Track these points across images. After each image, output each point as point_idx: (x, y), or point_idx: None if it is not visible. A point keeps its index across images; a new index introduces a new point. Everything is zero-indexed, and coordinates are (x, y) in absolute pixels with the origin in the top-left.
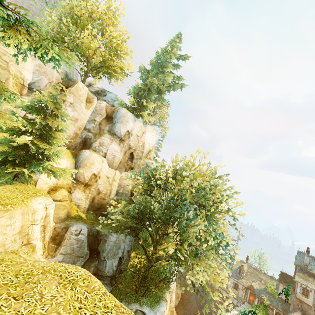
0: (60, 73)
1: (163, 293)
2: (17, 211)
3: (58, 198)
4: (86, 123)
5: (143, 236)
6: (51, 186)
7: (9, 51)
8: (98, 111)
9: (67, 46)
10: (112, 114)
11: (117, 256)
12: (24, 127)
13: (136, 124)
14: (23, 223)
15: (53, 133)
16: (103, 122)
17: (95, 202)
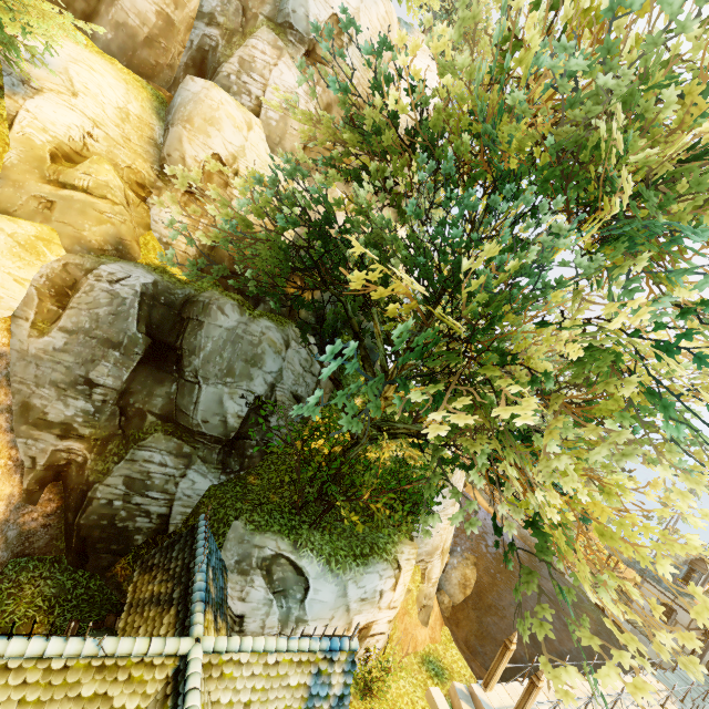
0: None
1: (391, 542)
2: None
3: (80, 182)
4: None
5: None
6: (64, 145)
7: None
8: None
9: None
10: None
11: (243, 386)
12: None
13: (370, 3)
14: None
15: None
16: None
17: (223, 251)
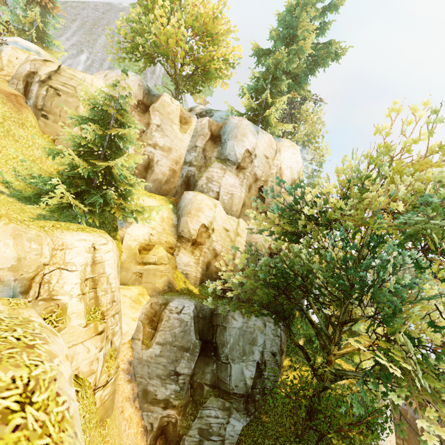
0: (138, 87)
1: None
2: (1, 226)
3: (152, 260)
4: (185, 154)
5: (305, 331)
6: (143, 243)
7: (76, 74)
8: (198, 132)
9: (142, 49)
10: (219, 132)
11: (250, 358)
12: (80, 147)
13: (261, 138)
14: (23, 255)
15: (122, 154)
16: (208, 147)
17: (211, 269)
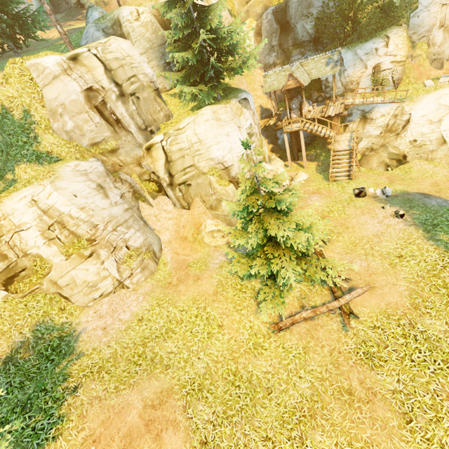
0: None
1: (384, 31)
2: None
3: None
4: None
5: None
6: None
7: None
8: None
9: None
10: None
11: (309, 17)
12: None
13: None
14: None
15: None
16: None
17: None
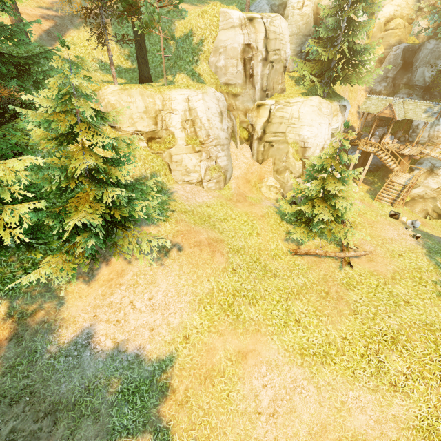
0: None
1: None
2: None
3: (391, 27)
4: None
5: None
6: (387, 19)
7: None
8: None
9: None
10: None
11: (433, 67)
12: None
13: None
14: None
15: None
16: None
17: None
